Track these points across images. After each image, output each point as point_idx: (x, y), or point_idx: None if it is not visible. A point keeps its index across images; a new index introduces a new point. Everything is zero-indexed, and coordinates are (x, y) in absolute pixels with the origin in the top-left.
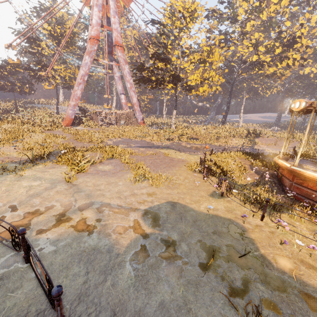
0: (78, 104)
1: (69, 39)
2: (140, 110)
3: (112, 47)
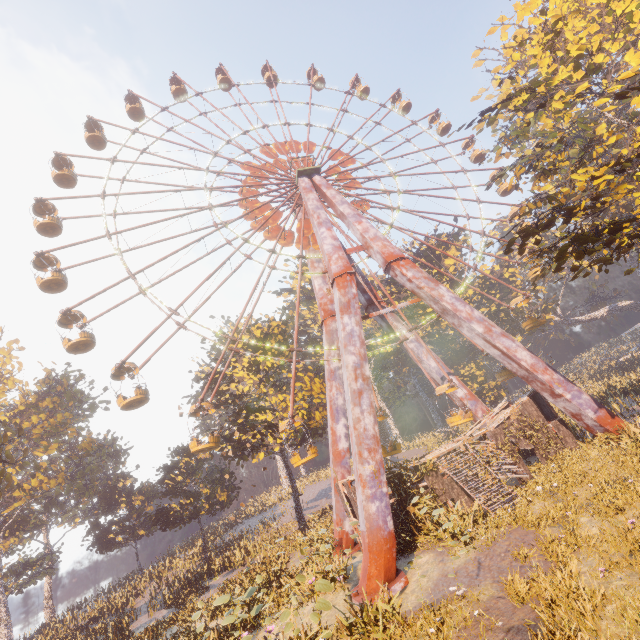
0: (382, 465)
1: (280, 336)
2: (562, 378)
3: (371, 289)
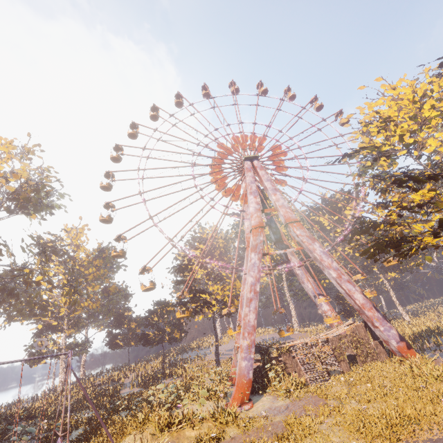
0: (254, 342)
1: (223, 249)
2: (381, 316)
3: (279, 232)
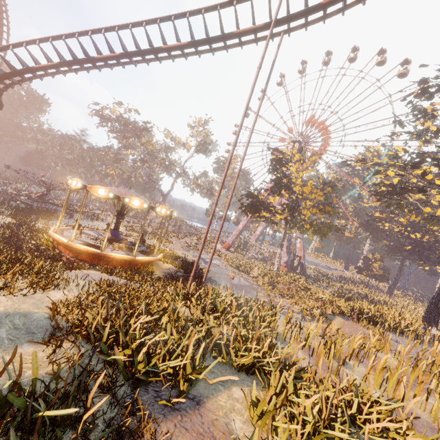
0: (237, 234)
1: None
2: (286, 251)
3: None
